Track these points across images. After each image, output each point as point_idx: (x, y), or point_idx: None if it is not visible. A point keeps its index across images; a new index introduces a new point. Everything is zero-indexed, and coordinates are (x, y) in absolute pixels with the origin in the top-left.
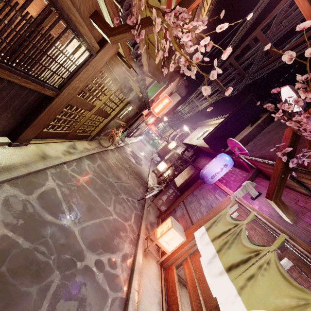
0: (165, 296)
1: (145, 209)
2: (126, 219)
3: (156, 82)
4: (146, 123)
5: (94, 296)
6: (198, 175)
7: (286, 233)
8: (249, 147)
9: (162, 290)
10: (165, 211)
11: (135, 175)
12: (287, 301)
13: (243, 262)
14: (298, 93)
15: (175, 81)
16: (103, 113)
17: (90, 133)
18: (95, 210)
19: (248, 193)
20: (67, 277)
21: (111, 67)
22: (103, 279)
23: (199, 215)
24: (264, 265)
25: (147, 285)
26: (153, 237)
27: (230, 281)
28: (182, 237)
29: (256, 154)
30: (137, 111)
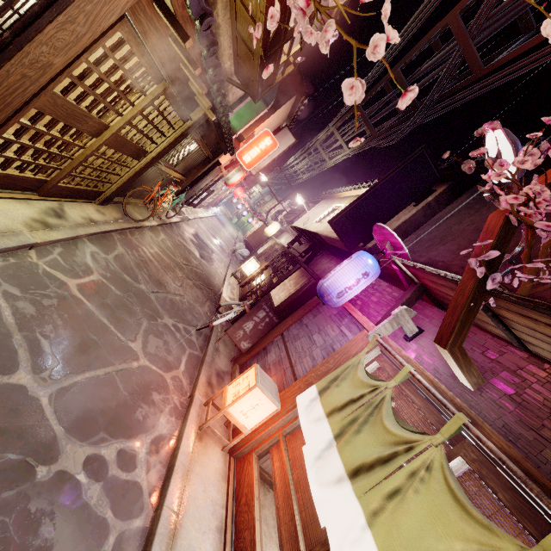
0: (233, 512)
1: (209, 346)
2: (169, 367)
3: (250, 100)
4: (225, 182)
5: (73, 537)
6: (314, 288)
7: (465, 411)
8: (408, 244)
9: (228, 501)
10: (249, 351)
11: (198, 280)
12: (459, 547)
13: (382, 462)
14: (517, 146)
15: (286, 104)
16: (129, 146)
17: (102, 189)
18: (97, 349)
19: (400, 328)
20: (6, 506)
21: (138, 32)
22: (101, 496)
23: (310, 362)
24: (420, 471)
25: (198, 495)
26: (220, 400)
27: (354, 497)
28: (275, 404)
29: (420, 257)
30: (207, 155)
